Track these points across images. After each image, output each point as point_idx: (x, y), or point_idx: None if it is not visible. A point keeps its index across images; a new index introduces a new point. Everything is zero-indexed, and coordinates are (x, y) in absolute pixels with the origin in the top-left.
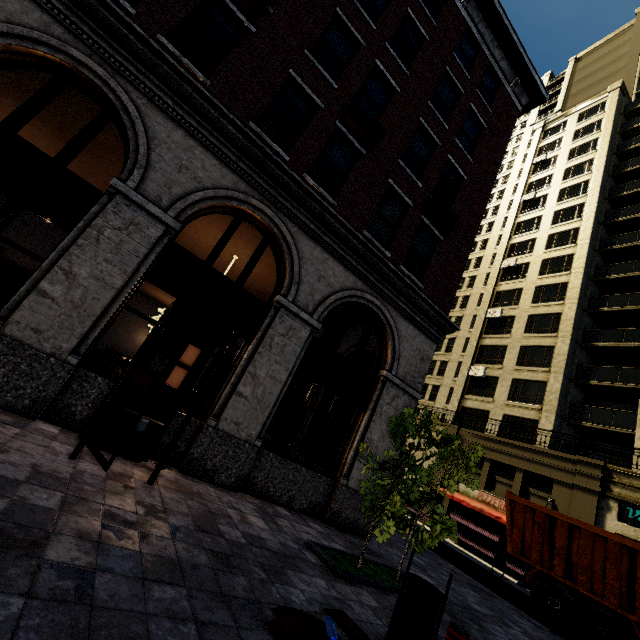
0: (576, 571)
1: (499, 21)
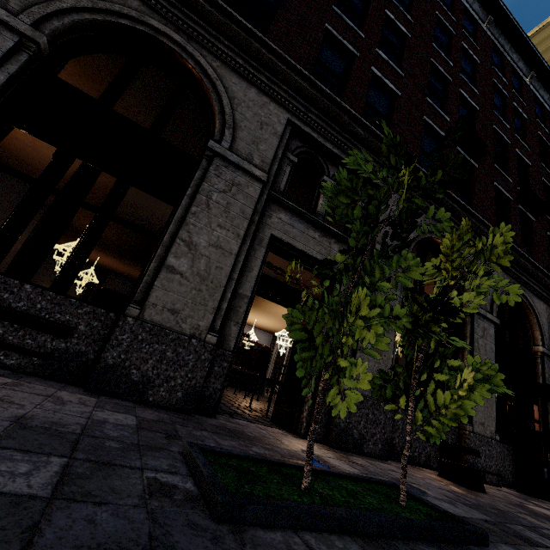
0: None
1: None
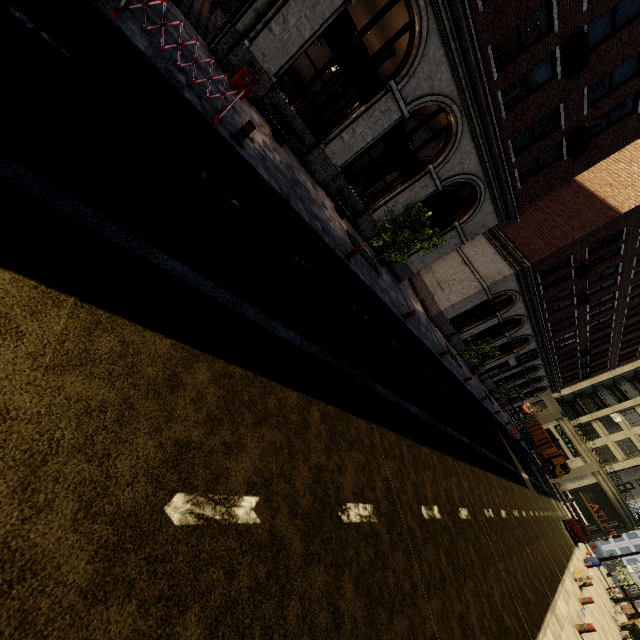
0: (533, 432)
1: None
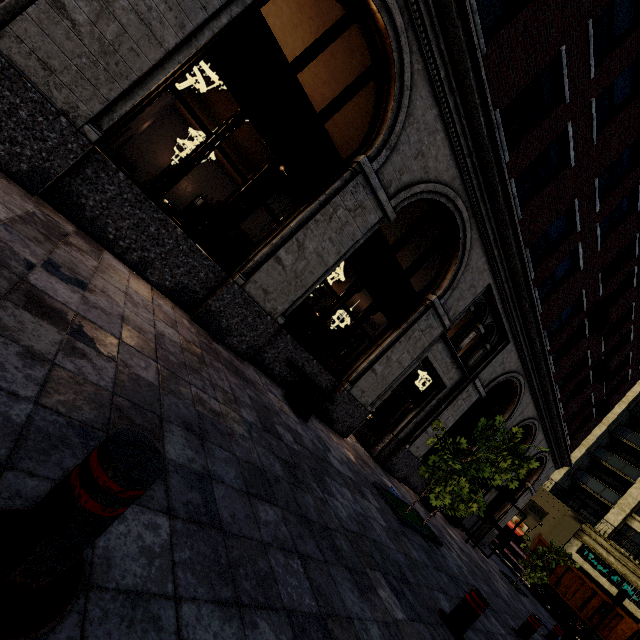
0: (560, 585)
1: None
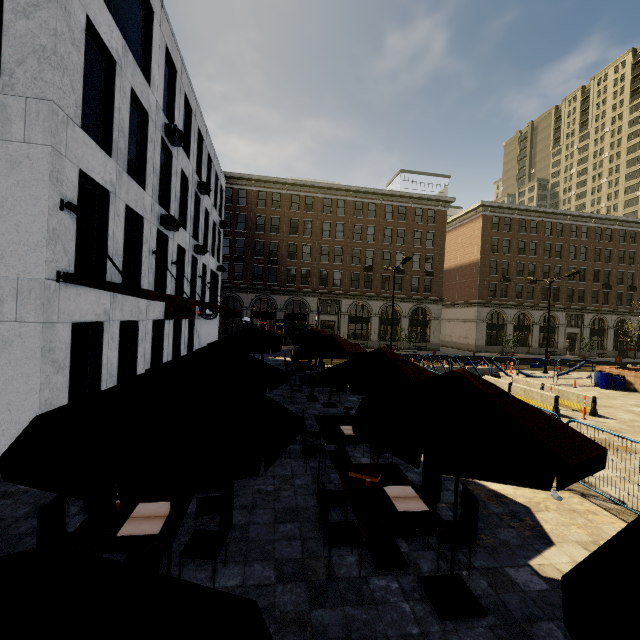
0: None
1: None
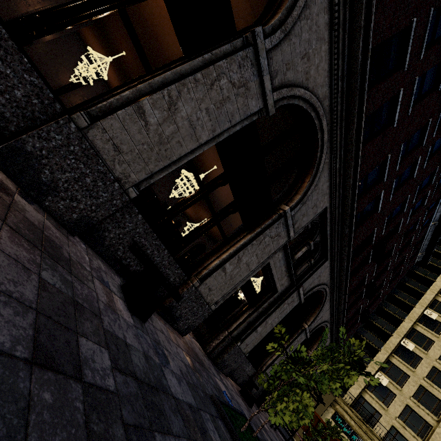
0: None
1: (437, 236)
